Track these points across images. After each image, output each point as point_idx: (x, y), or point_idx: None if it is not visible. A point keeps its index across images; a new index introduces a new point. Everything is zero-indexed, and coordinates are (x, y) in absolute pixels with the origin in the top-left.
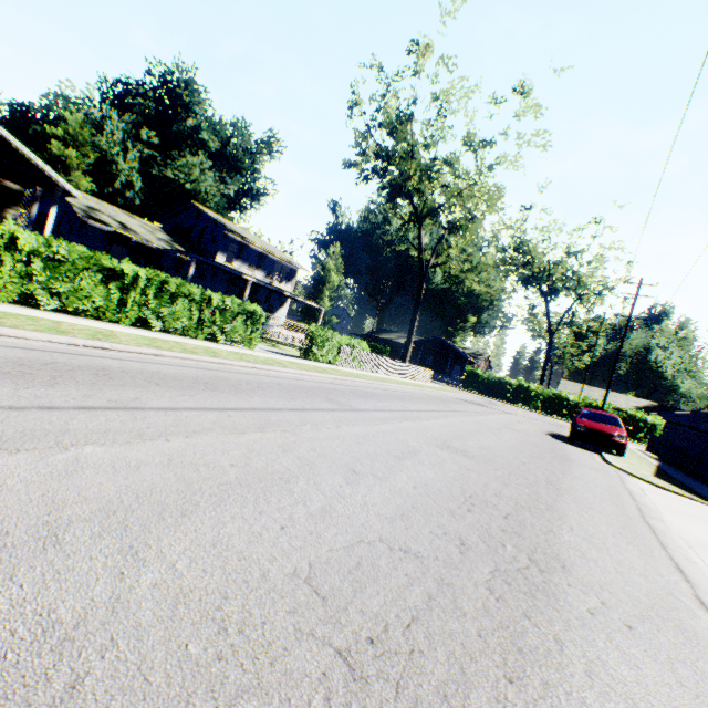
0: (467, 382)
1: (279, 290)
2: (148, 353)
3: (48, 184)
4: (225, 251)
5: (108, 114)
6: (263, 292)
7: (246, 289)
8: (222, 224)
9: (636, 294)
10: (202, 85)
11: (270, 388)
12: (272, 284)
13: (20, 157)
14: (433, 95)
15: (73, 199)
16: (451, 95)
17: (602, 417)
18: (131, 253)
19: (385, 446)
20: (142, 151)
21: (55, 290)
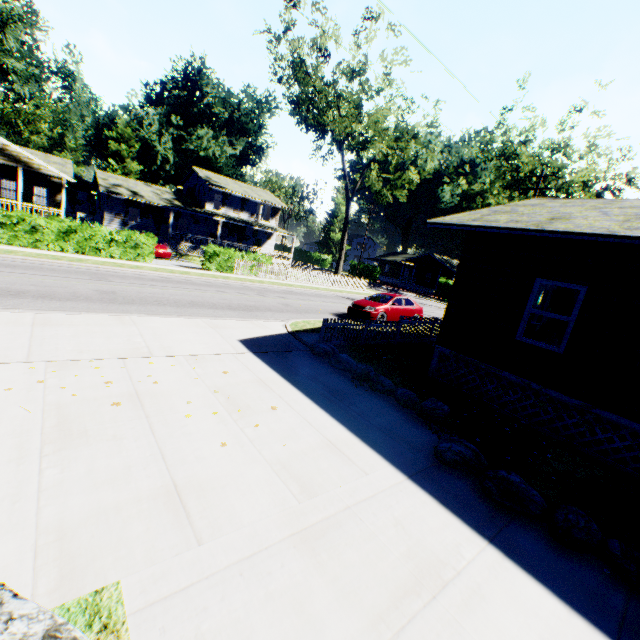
0: (440, 293)
1: (248, 226)
2: (20, 259)
3: (59, 177)
4: (212, 201)
5: (148, 111)
6: (250, 229)
7: (218, 227)
8: (206, 180)
9: (536, 188)
10: (210, 68)
11: (62, 271)
12: (254, 222)
13: (40, 165)
14: (313, 41)
15: (104, 181)
16: (325, 37)
17: (381, 297)
18: (142, 212)
19: (45, 284)
20: (173, 133)
21: (7, 235)
